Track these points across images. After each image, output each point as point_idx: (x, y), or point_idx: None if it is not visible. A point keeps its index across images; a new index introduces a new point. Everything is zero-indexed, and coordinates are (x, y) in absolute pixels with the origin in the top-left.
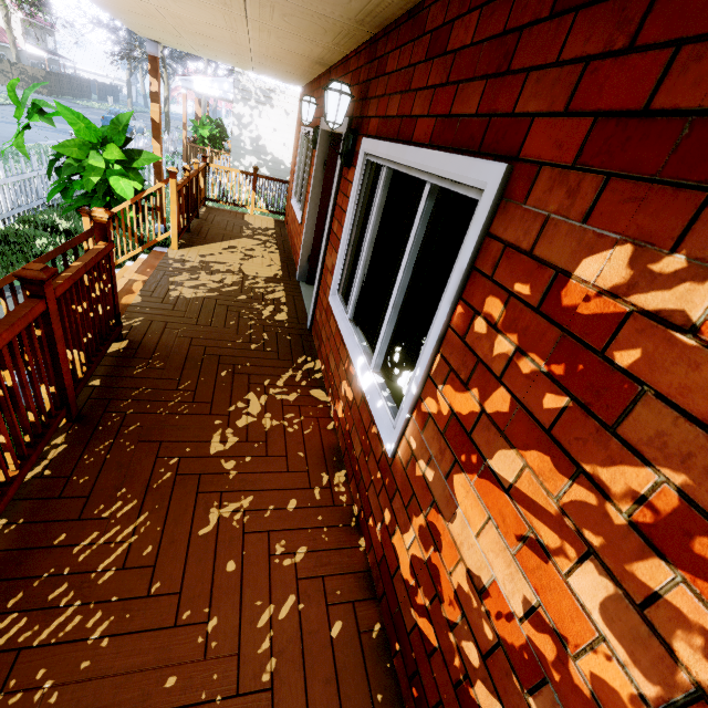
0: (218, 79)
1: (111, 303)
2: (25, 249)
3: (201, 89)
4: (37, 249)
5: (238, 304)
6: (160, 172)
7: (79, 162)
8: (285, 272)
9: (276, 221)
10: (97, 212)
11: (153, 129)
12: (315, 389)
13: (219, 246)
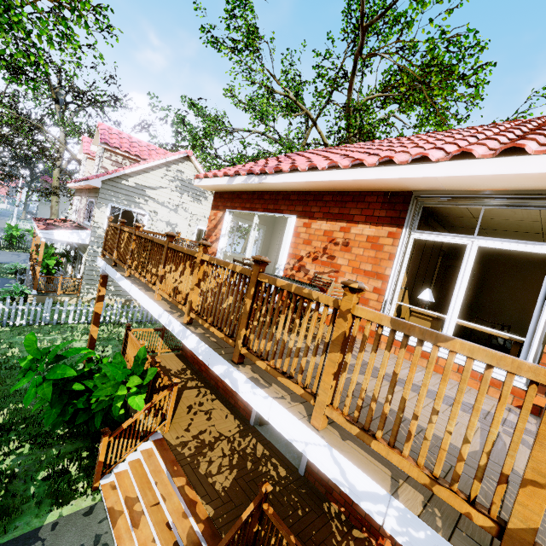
0: (77, 231)
1: (257, 540)
2: (1, 477)
3: (61, 237)
4: (4, 469)
5: (255, 474)
6: (94, 346)
7: (108, 396)
8: (240, 419)
9: (179, 357)
10: (268, 488)
11: (94, 319)
12: (353, 530)
13: (182, 410)
